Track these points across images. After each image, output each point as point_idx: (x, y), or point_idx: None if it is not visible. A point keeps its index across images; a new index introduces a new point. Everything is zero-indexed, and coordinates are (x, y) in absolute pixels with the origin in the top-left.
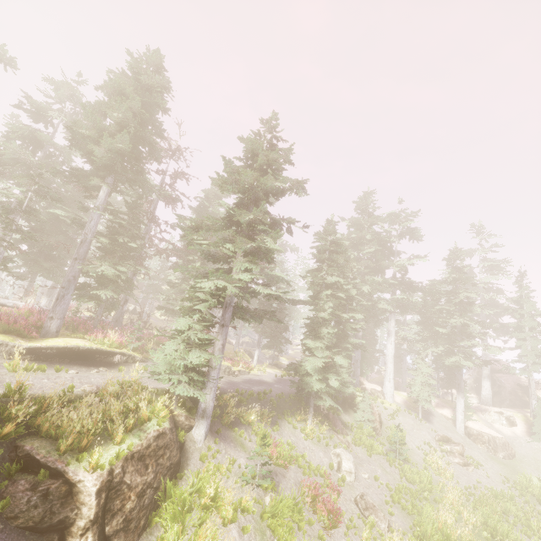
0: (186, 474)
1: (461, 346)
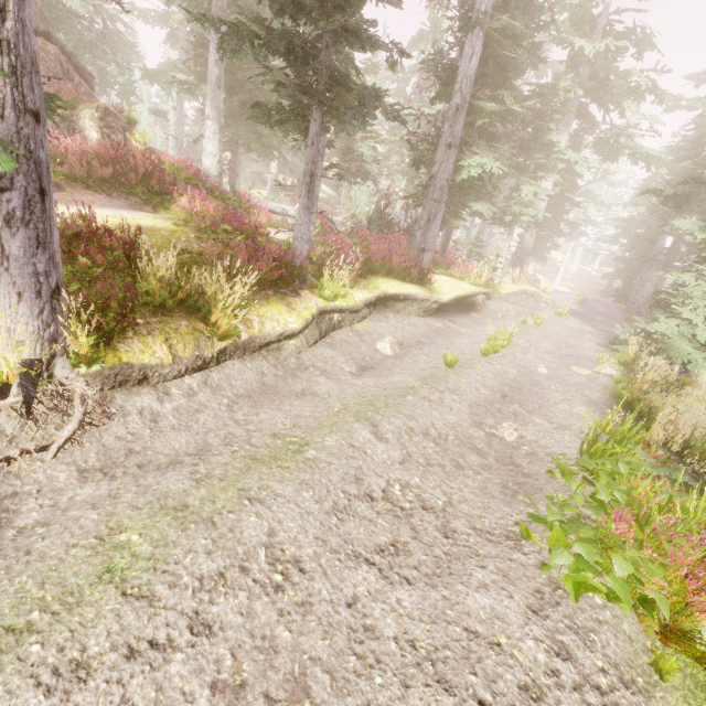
0: None
1: None
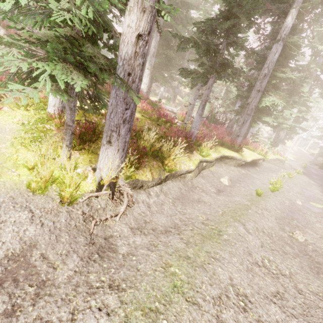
0: None
1: None
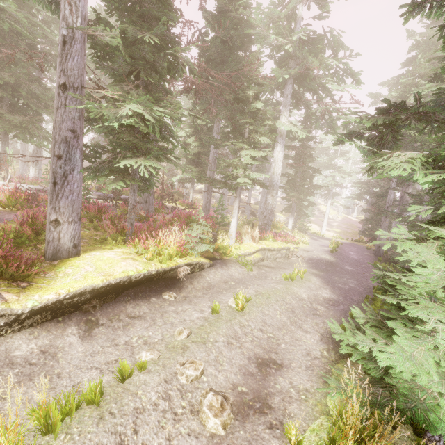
0: None
1: None
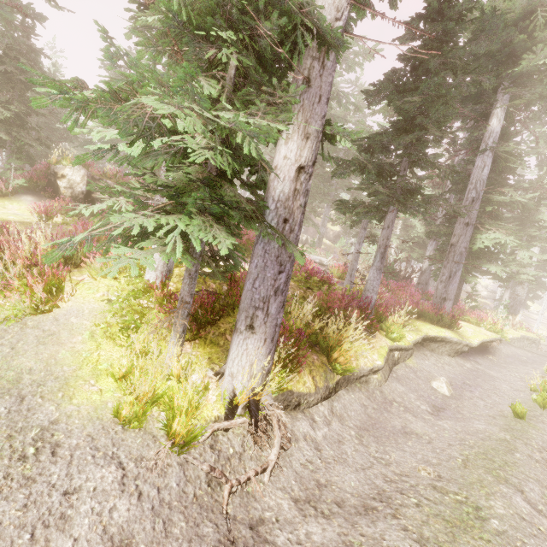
0: None
1: None
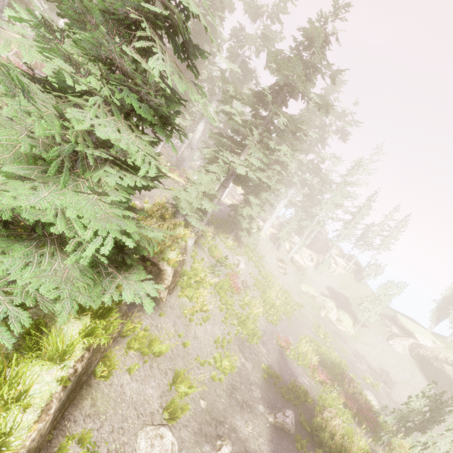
0: (185, 263)
1: (318, 220)
